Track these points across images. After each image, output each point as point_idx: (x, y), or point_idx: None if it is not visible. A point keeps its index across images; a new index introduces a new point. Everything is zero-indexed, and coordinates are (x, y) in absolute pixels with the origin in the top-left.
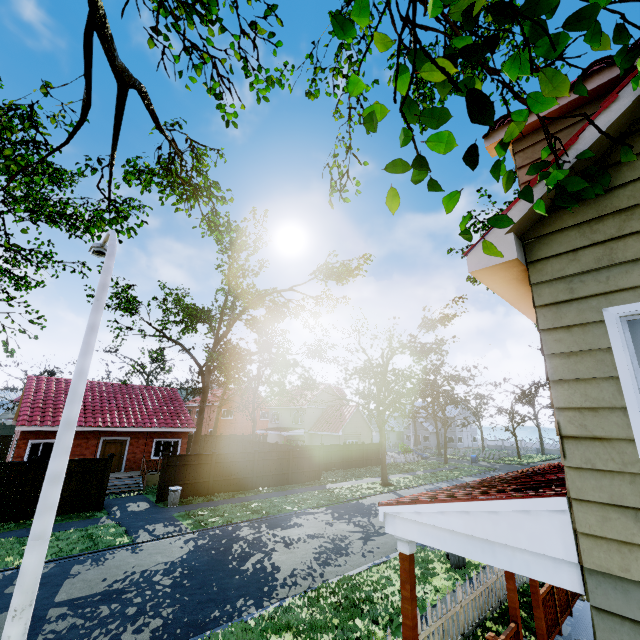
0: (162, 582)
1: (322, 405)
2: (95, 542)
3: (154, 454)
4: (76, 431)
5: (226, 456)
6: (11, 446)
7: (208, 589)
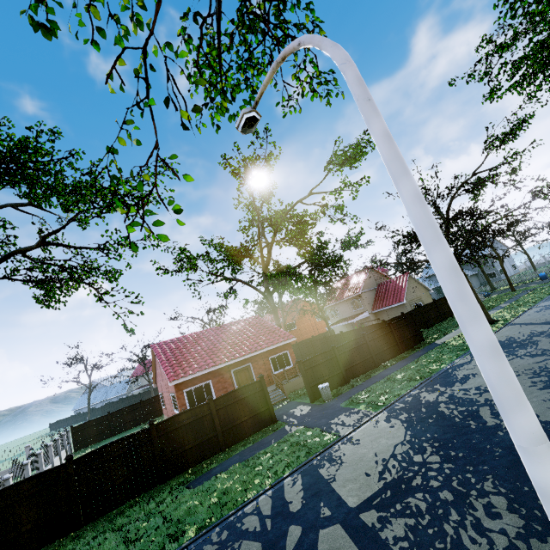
0: (429, 460)
1: (372, 286)
2: (308, 447)
3: (274, 369)
4: (211, 372)
5: (344, 347)
6: (164, 402)
7: (491, 453)
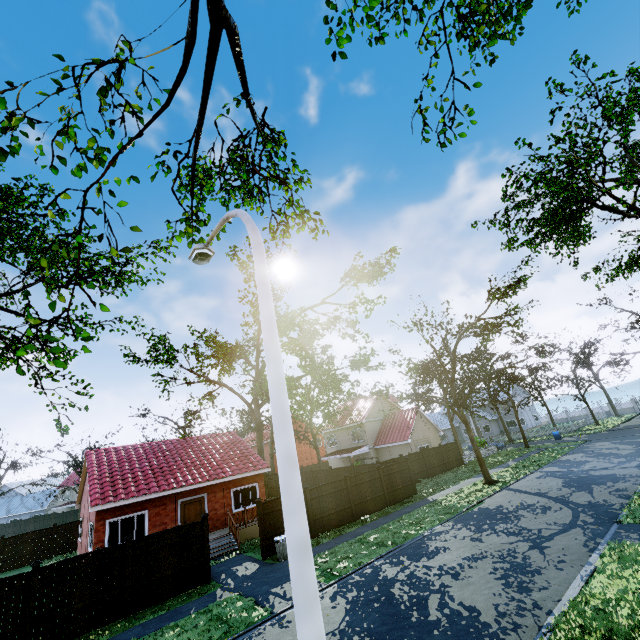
0: None
1: (378, 416)
2: (229, 624)
3: (234, 506)
4: (151, 499)
5: (319, 489)
6: (81, 532)
7: None
